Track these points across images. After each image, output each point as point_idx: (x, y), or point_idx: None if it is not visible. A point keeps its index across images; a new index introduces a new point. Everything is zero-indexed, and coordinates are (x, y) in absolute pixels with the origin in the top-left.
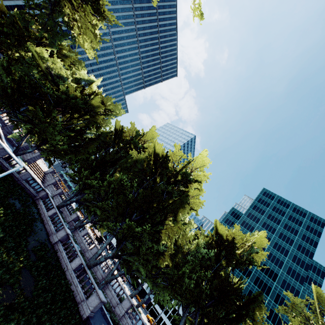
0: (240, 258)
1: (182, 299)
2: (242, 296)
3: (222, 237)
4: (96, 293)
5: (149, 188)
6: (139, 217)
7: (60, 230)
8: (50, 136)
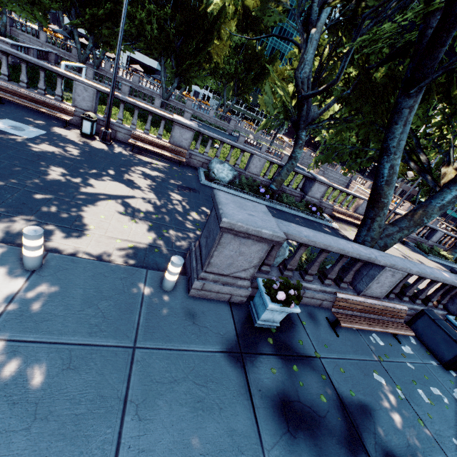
0: (265, 26)
1: (222, 80)
2: (265, 60)
3: (249, 10)
4: (186, 112)
5: (179, 4)
6: (181, 41)
7: (122, 87)
8: (47, 1)
